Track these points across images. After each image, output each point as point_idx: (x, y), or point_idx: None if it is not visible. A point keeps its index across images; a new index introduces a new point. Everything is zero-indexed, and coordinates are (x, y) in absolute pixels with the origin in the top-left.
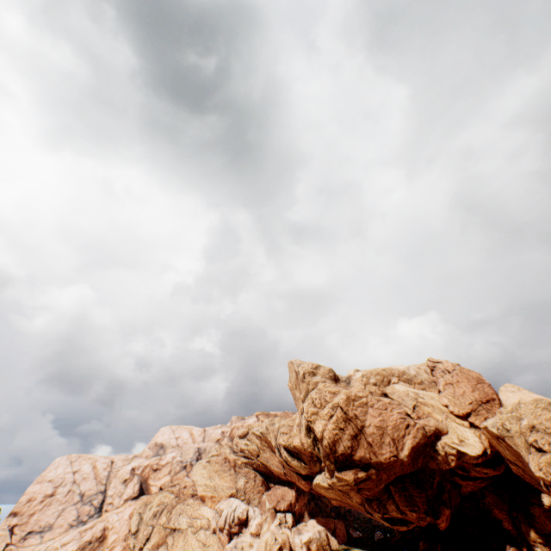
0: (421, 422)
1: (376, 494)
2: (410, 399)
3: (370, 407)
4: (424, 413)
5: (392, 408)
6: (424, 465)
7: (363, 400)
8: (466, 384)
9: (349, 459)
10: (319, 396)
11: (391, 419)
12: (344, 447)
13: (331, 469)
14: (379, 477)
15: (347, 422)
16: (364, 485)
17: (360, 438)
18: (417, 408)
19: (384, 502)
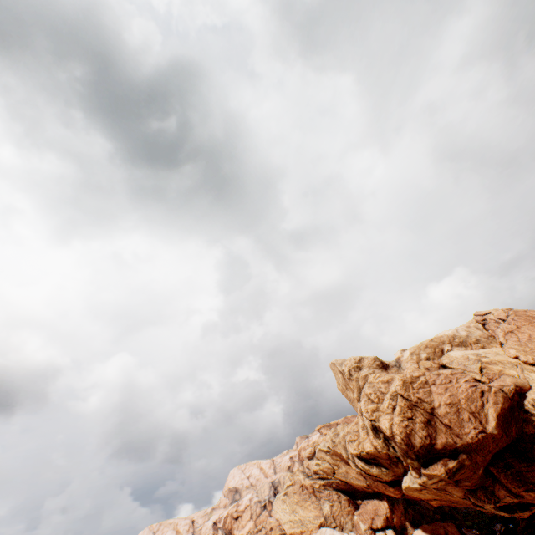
0: (495, 384)
1: (478, 482)
2: (472, 363)
3: (432, 385)
4: (495, 373)
5: (456, 378)
6: (519, 432)
7: (422, 380)
8: (528, 327)
9: (432, 450)
10: (373, 390)
11: (460, 391)
12: (421, 438)
13: (415, 467)
14: (473, 461)
15: (413, 409)
16: (460, 476)
17: (434, 423)
18: (484, 370)
19: (490, 488)
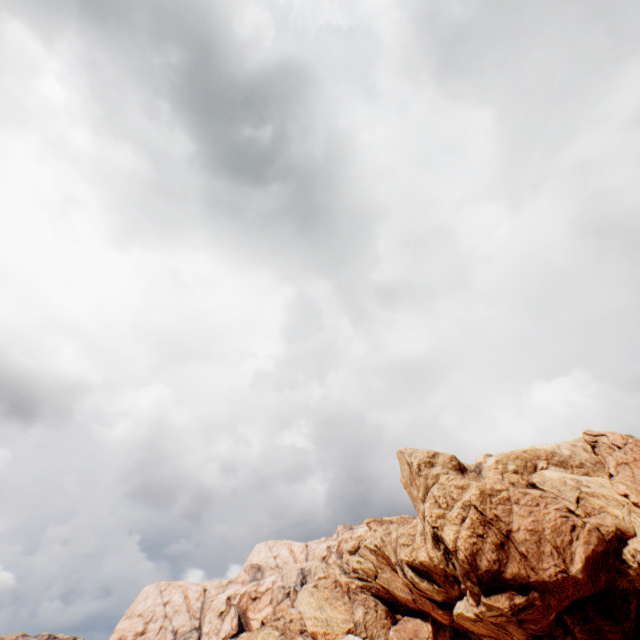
0: (592, 520)
1: (546, 628)
2: (569, 490)
3: (515, 504)
4: (595, 508)
5: (545, 503)
6: (609, 583)
7: (503, 495)
8: None
9: (498, 577)
10: (443, 493)
11: (547, 519)
12: (488, 561)
13: (474, 593)
14: (545, 603)
15: (486, 526)
16: (526, 616)
17: (508, 548)
18: (582, 501)
19: (559, 639)
